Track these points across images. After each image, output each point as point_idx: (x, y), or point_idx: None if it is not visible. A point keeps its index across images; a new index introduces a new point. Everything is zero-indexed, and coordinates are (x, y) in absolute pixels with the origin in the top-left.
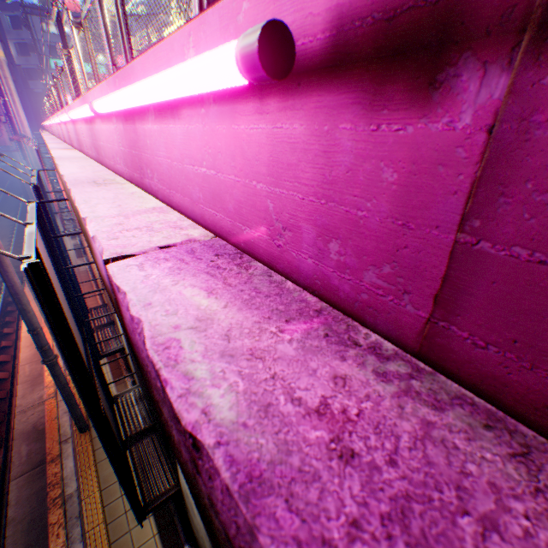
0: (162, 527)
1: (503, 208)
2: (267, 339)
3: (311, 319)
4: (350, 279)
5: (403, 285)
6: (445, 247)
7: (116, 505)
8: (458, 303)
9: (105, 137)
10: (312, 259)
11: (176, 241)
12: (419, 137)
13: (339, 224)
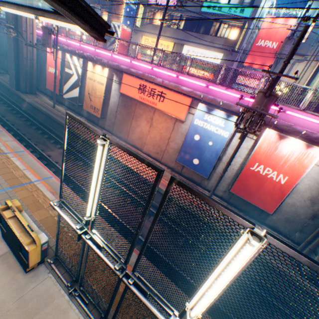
0: None
1: None
2: None
3: None
4: None
5: None
6: None
7: None
8: None
9: (303, 123)
10: None
11: None
12: None
13: None
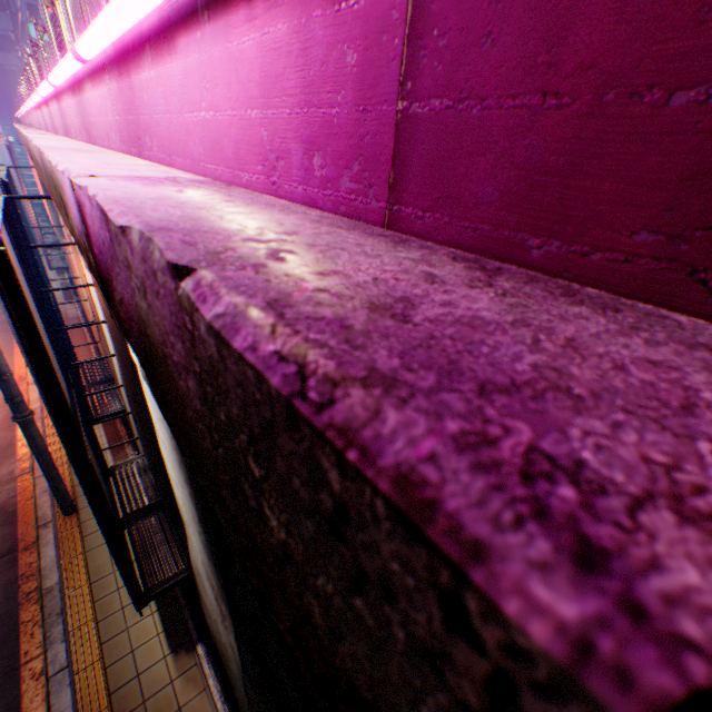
0: (169, 624)
1: (423, 63)
2: (222, 207)
3: (274, 206)
4: (331, 195)
5: (368, 180)
6: (392, 122)
7: (111, 600)
8: (404, 179)
9: (98, 108)
10: (302, 186)
11: (160, 177)
12: (368, 9)
13: (320, 133)
